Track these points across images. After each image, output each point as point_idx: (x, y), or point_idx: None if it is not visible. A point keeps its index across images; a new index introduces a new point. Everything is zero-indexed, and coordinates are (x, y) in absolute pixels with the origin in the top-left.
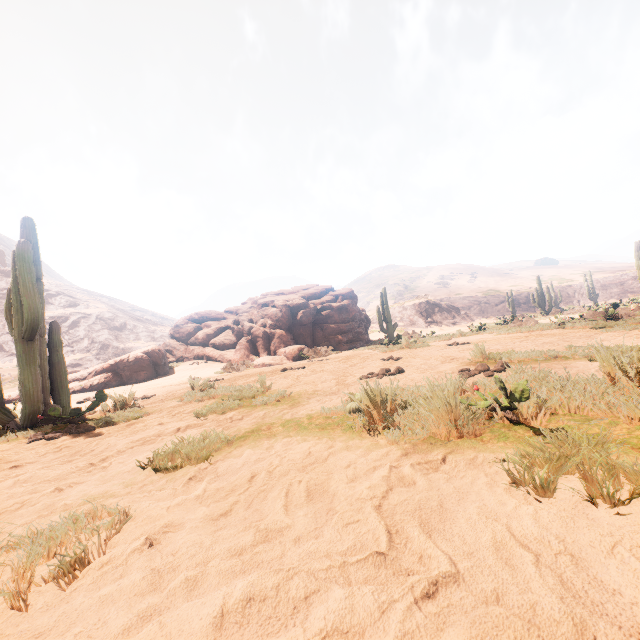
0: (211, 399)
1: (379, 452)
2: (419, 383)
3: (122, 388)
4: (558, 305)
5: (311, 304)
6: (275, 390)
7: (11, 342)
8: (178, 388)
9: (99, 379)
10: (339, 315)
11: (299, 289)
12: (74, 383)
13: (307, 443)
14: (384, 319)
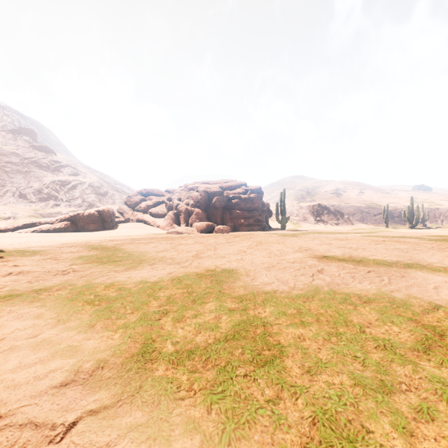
0: (96, 251)
1: (42, 368)
2: (253, 267)
3: (73, 233)
4: (424, 222)
5: (225, 193)
6: (146, 252)
7: (32, 193)
8: (99, 239)
9: (61, 225)
10: (245, 204)
11: (221, 181)
12: (44, 225)
13: (24, 322)
14: (280, 212)
